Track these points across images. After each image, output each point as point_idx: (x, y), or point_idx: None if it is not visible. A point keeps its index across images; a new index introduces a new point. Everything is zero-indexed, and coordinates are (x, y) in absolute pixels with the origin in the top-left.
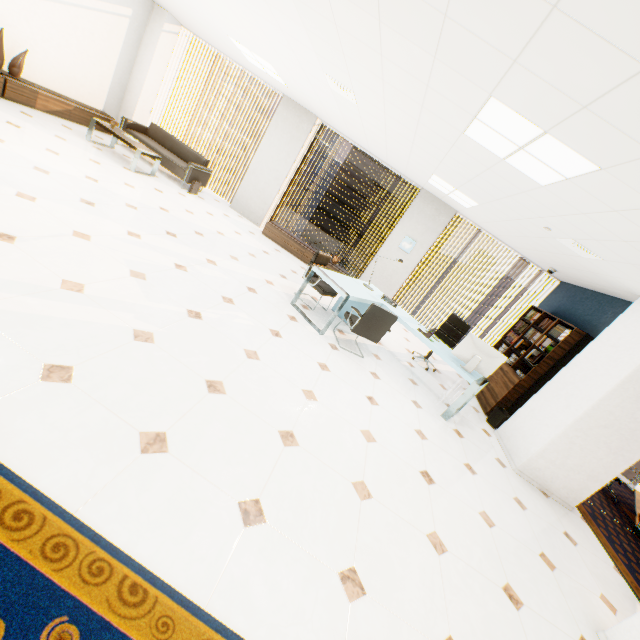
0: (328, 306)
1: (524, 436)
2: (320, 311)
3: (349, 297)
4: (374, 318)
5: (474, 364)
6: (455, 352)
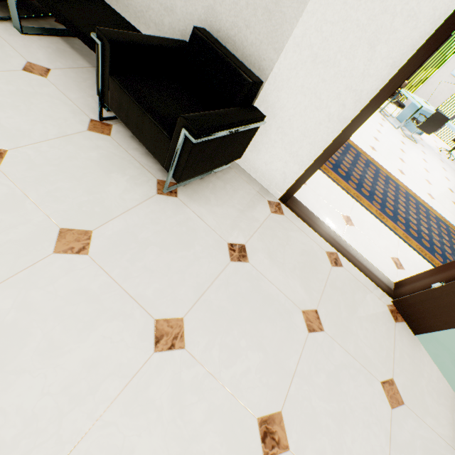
0: (396, 115)
1: None
2: (391, 118)
3: (422, 107)
4: (434, 120)
5: None
6: None
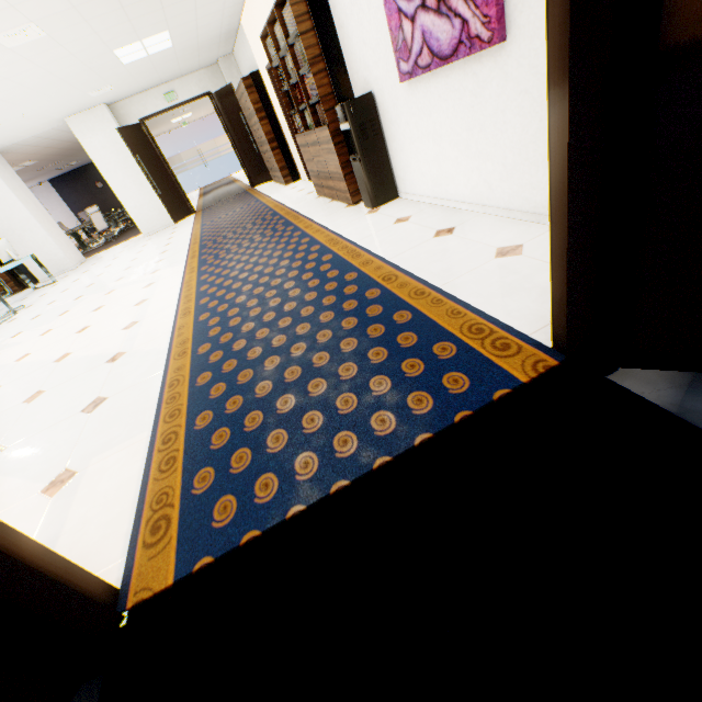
0: None
1: (51, 260)
2: None
3: None
4: None
5: (14, 254)
6: (5, 260)
